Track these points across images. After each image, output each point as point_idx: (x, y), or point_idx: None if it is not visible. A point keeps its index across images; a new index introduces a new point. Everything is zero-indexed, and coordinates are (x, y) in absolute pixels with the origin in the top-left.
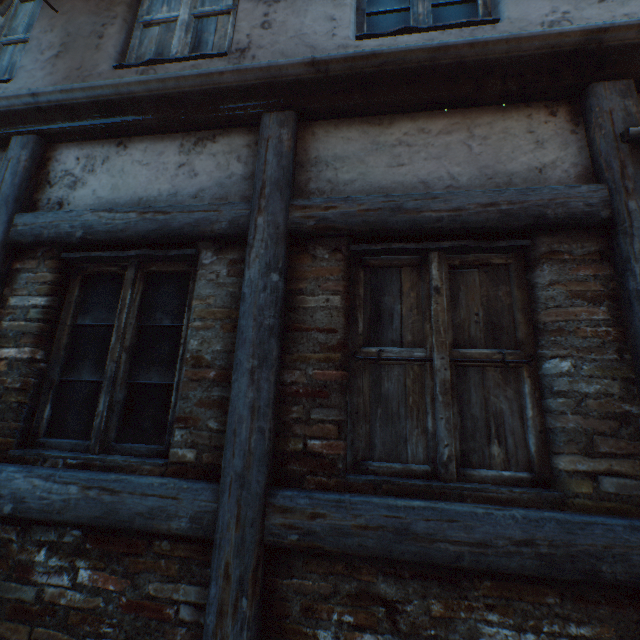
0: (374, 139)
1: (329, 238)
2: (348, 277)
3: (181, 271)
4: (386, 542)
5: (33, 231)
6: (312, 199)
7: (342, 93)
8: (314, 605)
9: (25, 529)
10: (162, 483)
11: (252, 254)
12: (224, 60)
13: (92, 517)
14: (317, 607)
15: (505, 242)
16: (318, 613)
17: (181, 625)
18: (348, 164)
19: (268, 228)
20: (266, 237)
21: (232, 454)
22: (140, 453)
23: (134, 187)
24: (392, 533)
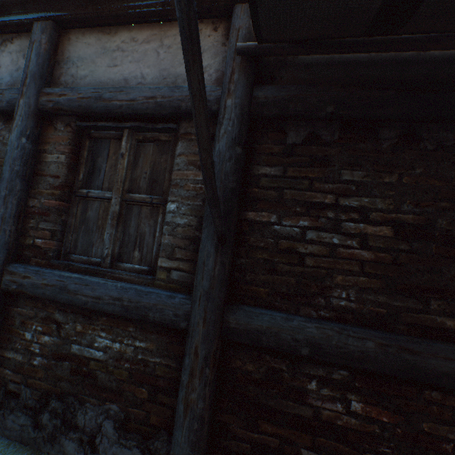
0: (104, 45)
1: (66, 117)
2: (76, 144)
3: None
4: (55, 293)
5: None
6: (54, 88)
7: (82, 7)
8: (26, 321)
9: None
10: None
11: (14, 124)
12: None
13: None
14: (27, 322)
15: (162, 125)
16: (27, 325)
17: None
18: (85, 64)
19: (25, 107)
20: (23, 113)
21: None
22: None
23: None
24: (59, 289)
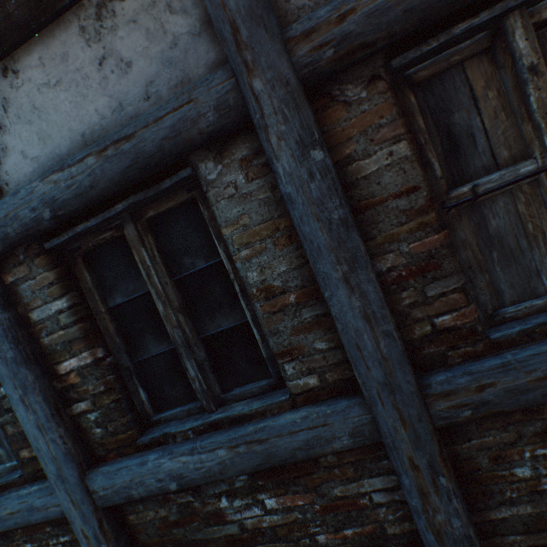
0: None
1: (356, 66)
2: (401, 111)
3: (183, 202)
4: None
5: None
6: (312, 14)
7: None
8: (501, 453)
9: (196, 490)
10: (303, 417)
11: (271, 138)
12: None
13: (254, 466)
14: (505, 454)
15: None
16: (508, 458)
17: (379, 507)
18: None
19: (274, 91)
20: (278, 106)
21: (366, 368)
22: (254, 394)
23: (64, 124)
24: None
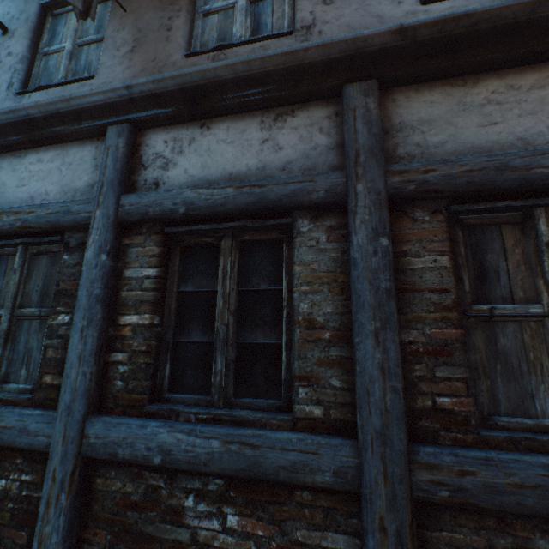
0: (459, 100)
1: (426, 200)
2: (449, 237)
3: (272, 239)
4: (547, 501)
5: (139, 210)
6: (408, 164)
7: (425, 57)
8: None
9: (171, 477)
10: (299, 439)
11: (356, 220)
12: (291, 38)
13: (237, 469)
14: None
15: None
16: None
17: None
18: (435, 127)
19: (369, 194)
20: (368, 203)
21: (368, 412)
22: (260, 407)
23: (222, 164)
24: None
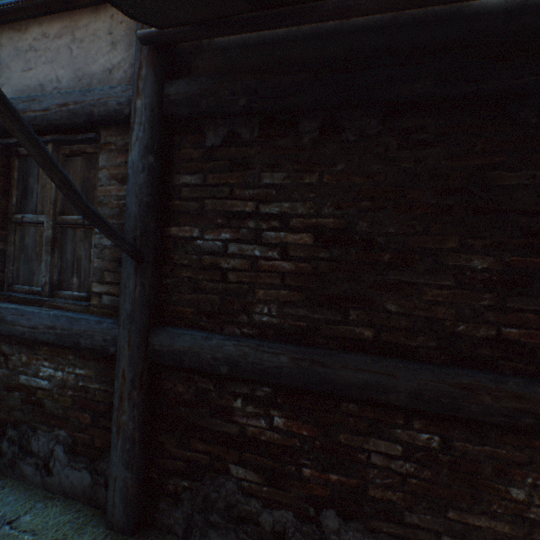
0: (16, 45)
1: None
2: (3, 164)
3: None
4: None
5: None
6: None
7: None
8: None
9: None
10: None
11: None
12: None
13: None
14: None
15: (82, 136)
16: None
17: None
18: (1, 70)
19: None
20: None
21: None
22: None
23: None
24: None
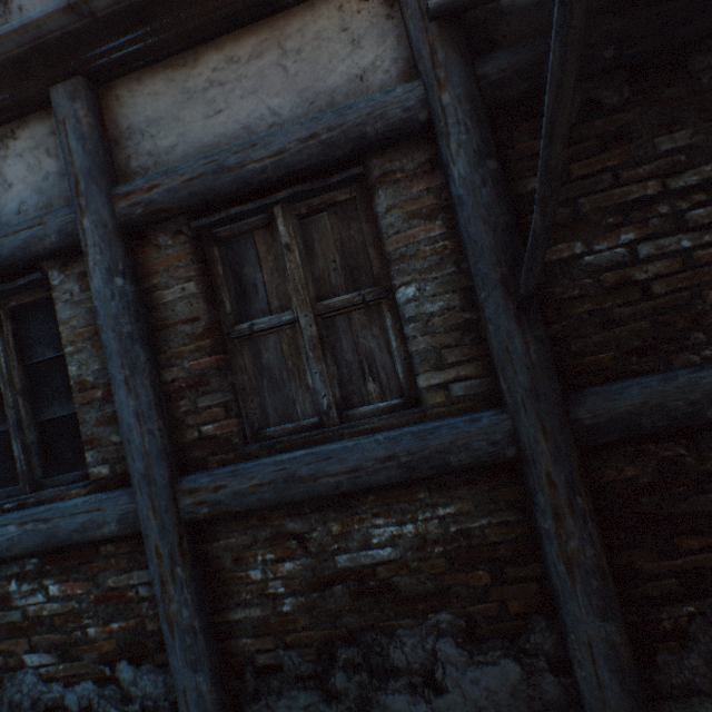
0: (183, 86)
1: (168, 221)
2: (200, 258)
3: (43, 298)
4: (280, 491)
5: None
6: (133, 182)
7: (126, 36)
8: (242, 555)
9: None
10: (85, 501)
11: (90, 263)
12: None
13: (37, 545)
14: (244, 556)
15: (339, 176)
16: (246, 560)
17: (144, 601)
18: (164, 127)
19: (97, 230)
20: (98, 240)
21: (133, 460)
22: (69, 481)
23: None
24: (283, 483)
